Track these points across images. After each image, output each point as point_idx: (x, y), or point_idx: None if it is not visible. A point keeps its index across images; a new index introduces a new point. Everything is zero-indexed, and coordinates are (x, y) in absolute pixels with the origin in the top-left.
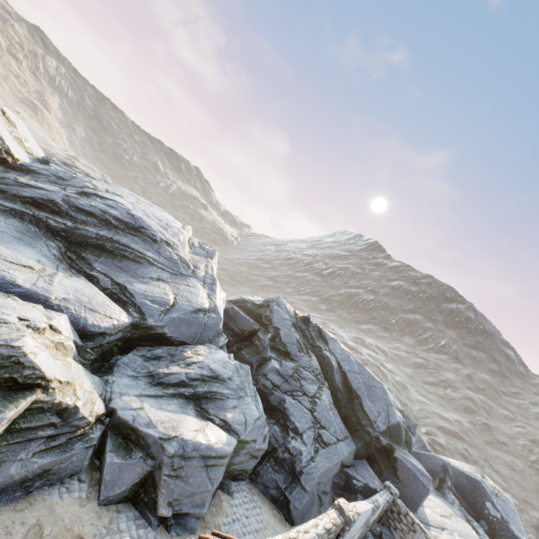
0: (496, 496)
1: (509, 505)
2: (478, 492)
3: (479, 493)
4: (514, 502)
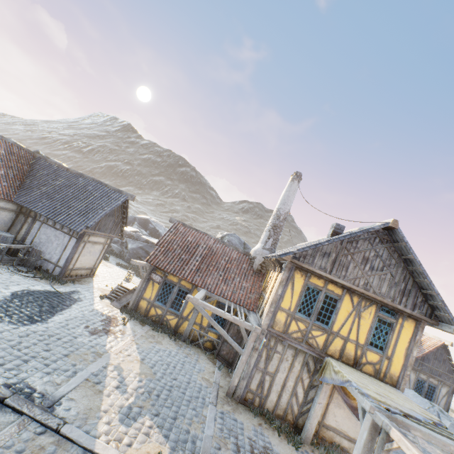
0: (155, 222)
1: (160, 225)
2: (147, 222)
3: (147, 222)
4: None
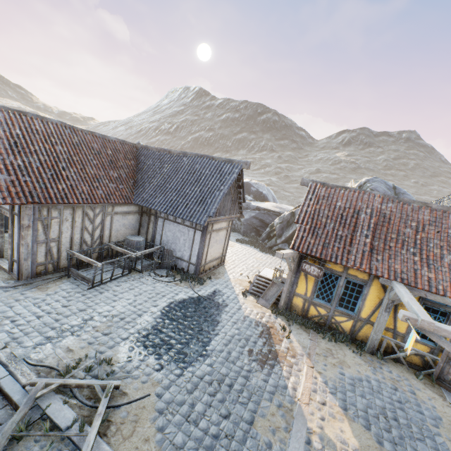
0: (256, 184)
1: (261, 185)
2: (248, 186)
3: (248, 186)
4: (293, 198)
